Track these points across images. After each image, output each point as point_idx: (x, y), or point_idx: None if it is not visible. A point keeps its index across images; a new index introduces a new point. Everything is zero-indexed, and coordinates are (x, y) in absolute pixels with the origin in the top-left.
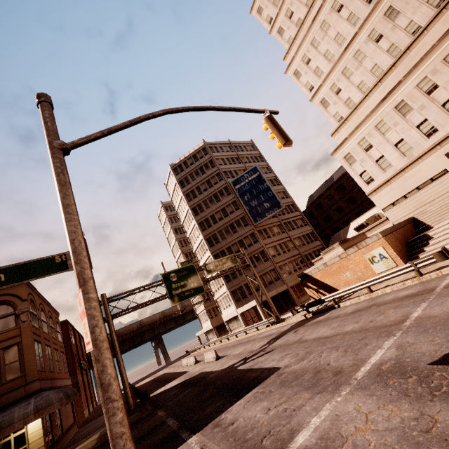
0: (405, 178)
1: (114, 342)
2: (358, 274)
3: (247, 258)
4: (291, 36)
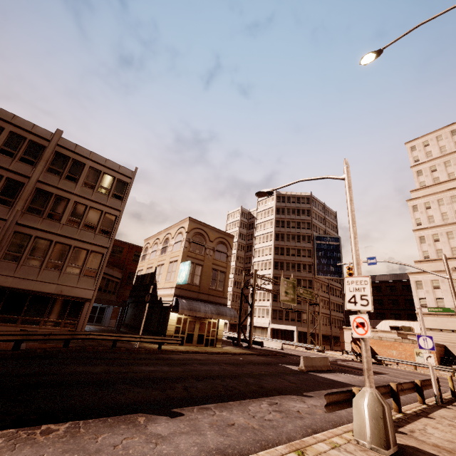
0: (449, 320)
1: (253, 302)
2: (402, 356)
3: (319, 299)
4: (425, 182)
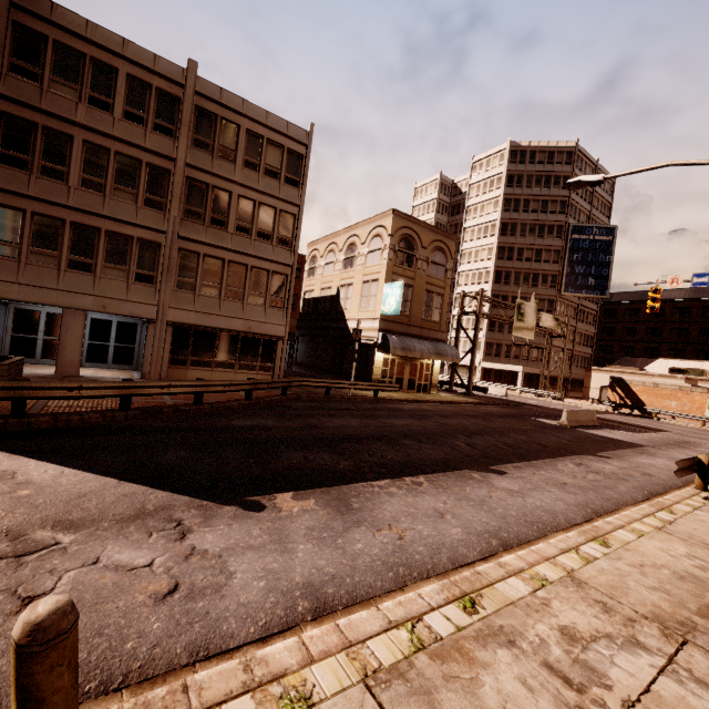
0: None
1: (477, 336)
2: (684, 408)
3: (568, 330)
4: None
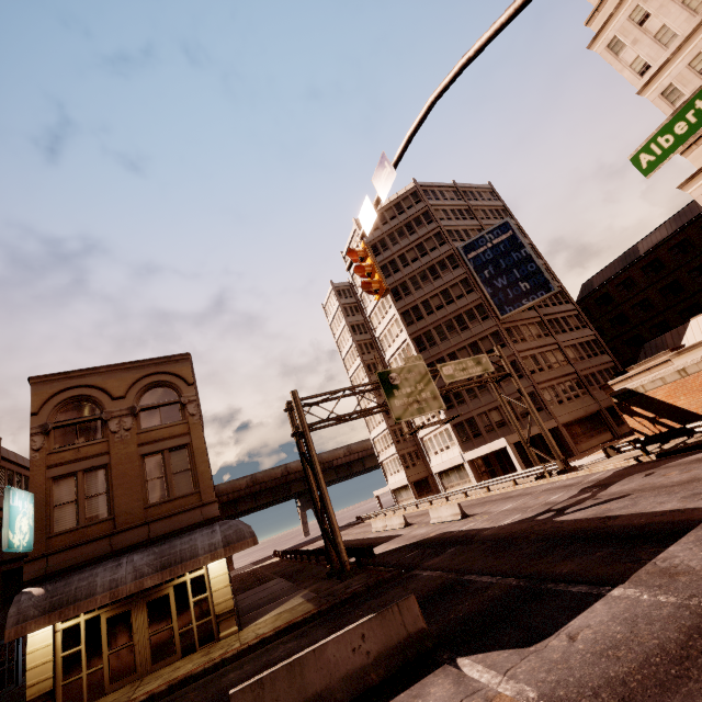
0: None
1: (314, 465)
2: None
3: (506, 363)
4: None
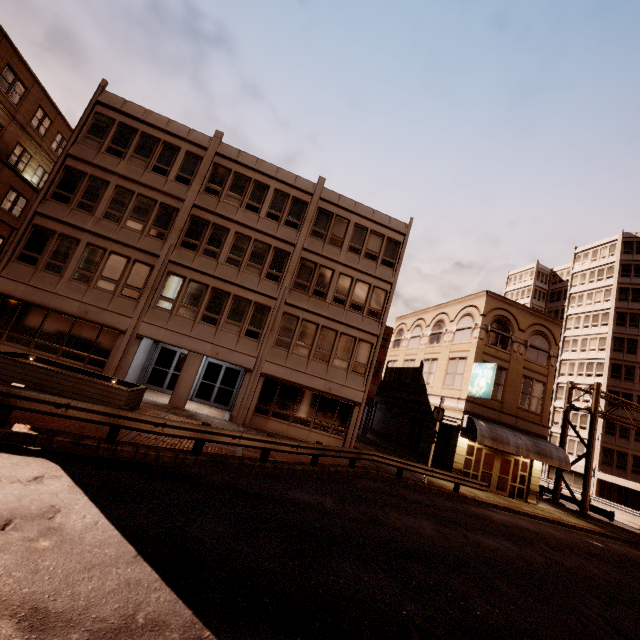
0: None
1: (593, 440)
2: None
3: None
4: None
